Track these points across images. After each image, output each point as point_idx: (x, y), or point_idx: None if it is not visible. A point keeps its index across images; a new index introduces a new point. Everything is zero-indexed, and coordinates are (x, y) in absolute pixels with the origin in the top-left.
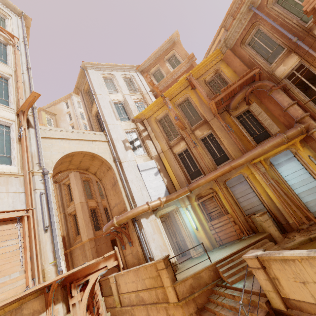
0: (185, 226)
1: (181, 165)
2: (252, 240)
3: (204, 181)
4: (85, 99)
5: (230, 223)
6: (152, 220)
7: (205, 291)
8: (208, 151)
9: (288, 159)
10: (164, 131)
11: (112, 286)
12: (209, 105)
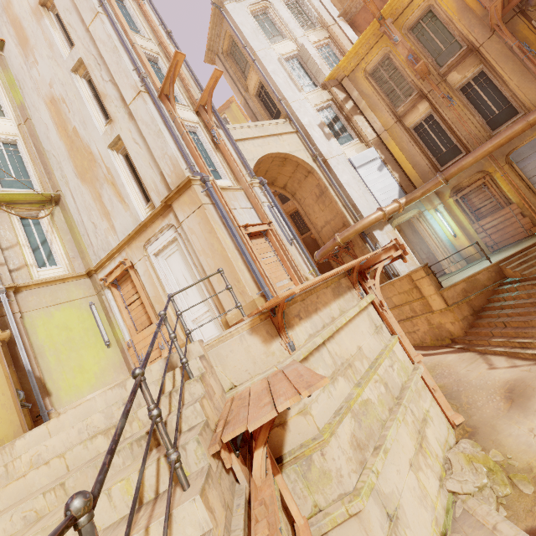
0: (435, 235)
1: (421, 145)
2: None
3: (472, 161)
4: (229, 69)
5: (514, 217)
6: (389, 232)
7: (484, 294)
8: (475, 109)
9: None
10: (384, 91)
11: None
12: (490, 9)
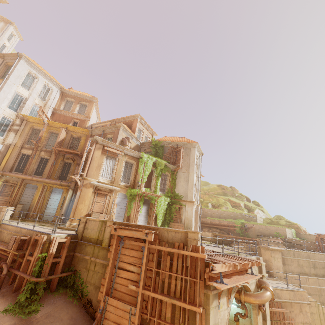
0: None
1: (17, 160)
2: None
3: (14, 175)
4: (0, 68)
5: (7, 202)
6: None
7: None
8: (38, 165)
9: (59, 193)
10: (30, 136)
11: None
12: (52, 148)
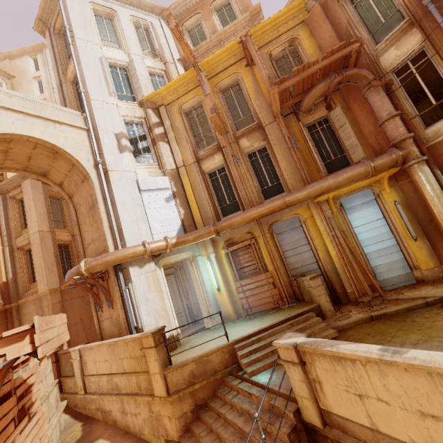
0: (203, 284)
1: (211, 191)
2: (292, 312)
3: (240, 220)
4: (55, 46)
5: (267, 285)
6: (150, 271)
7: (212, 381)
8: (255, 175)
9: (365, 203)
10: (192, 131)
11: (74, 364)
12: (269, 94)
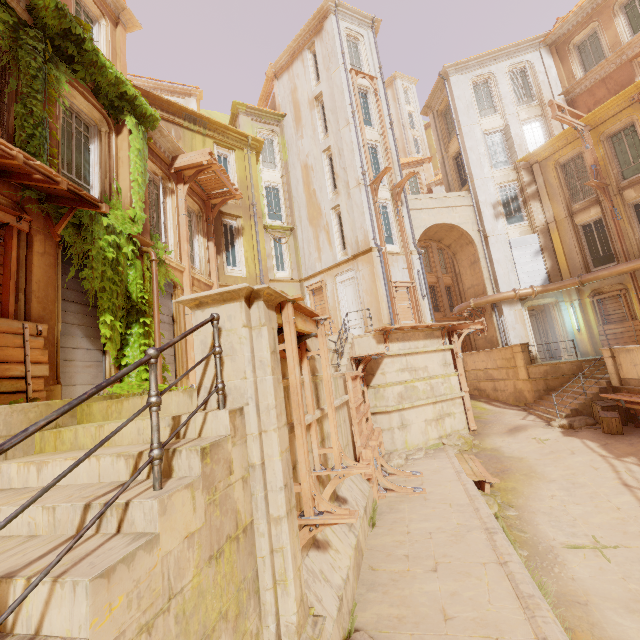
0: (563, 324)
1: (582, 243)
2: None
3: (607, 274)
4: (438, 128)
5: (633, 332)
6: (517, 310)
7: (560, 379)
8: (639, 227)
9: None
10: (567, 185)
11: None
12: None
